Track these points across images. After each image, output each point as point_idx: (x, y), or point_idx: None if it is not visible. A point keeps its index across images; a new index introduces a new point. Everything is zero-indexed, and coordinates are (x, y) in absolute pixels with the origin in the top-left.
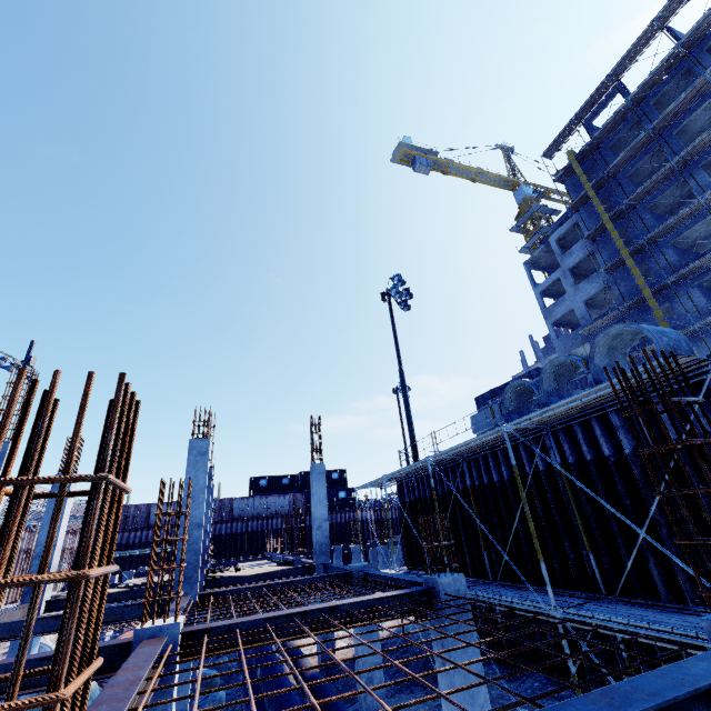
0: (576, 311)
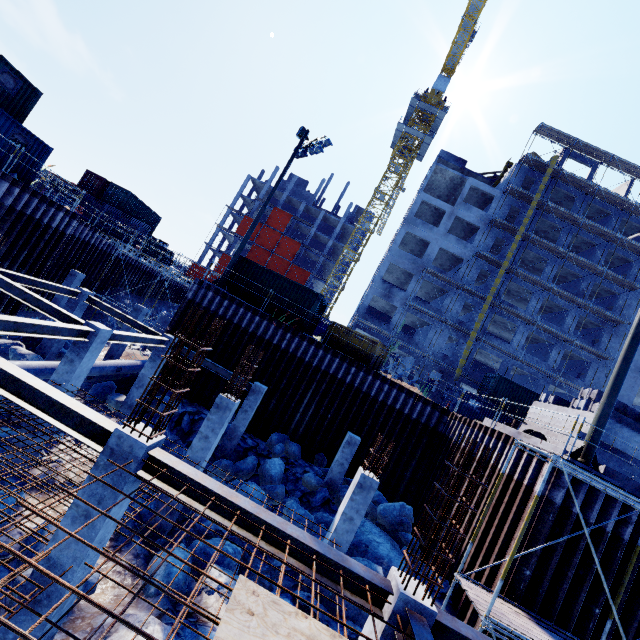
0: (430, 247)
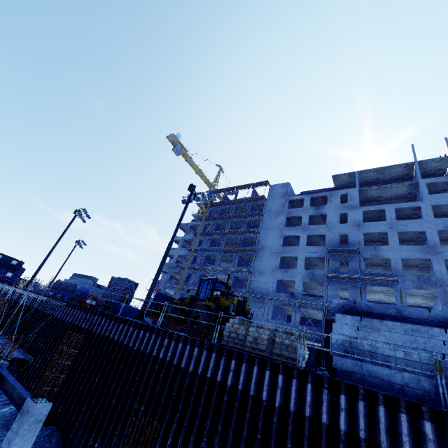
0: (174, 256)
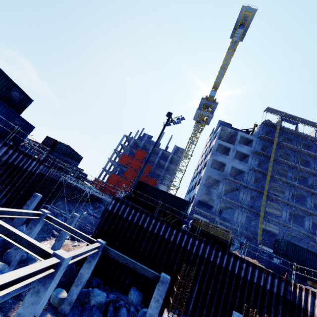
0: (226, 166)
